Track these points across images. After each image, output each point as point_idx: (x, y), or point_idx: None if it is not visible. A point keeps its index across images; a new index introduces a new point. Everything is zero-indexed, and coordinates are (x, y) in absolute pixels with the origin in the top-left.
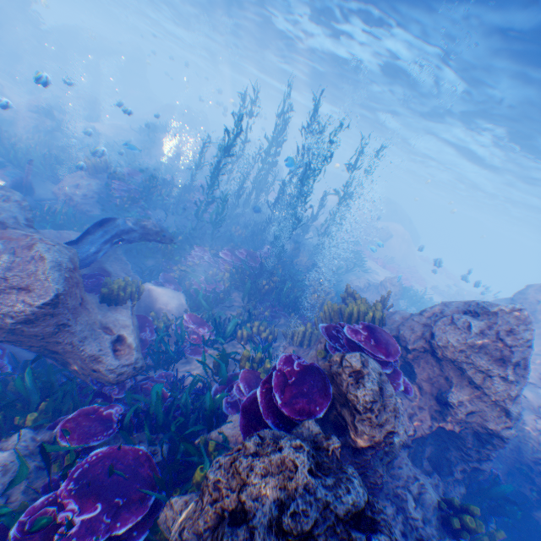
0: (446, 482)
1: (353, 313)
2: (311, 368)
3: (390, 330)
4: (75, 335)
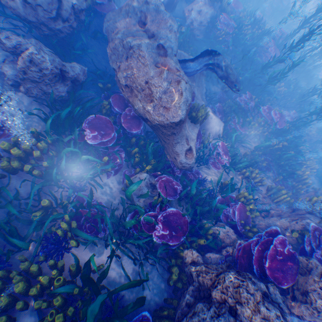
0: (302, 320)
1: None
2: (293, 257)
3: None
4: (175, 140)
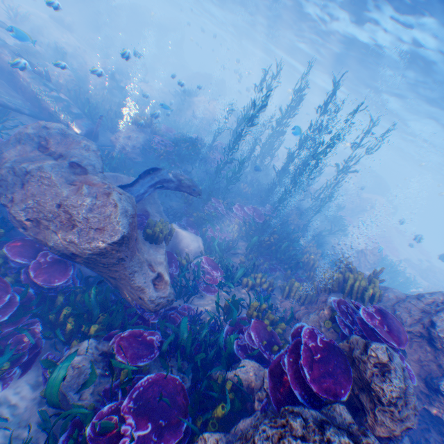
0: None
1: (355, 288)
2: (332, 346)
3: (385, 307)
4: (129, 268)
